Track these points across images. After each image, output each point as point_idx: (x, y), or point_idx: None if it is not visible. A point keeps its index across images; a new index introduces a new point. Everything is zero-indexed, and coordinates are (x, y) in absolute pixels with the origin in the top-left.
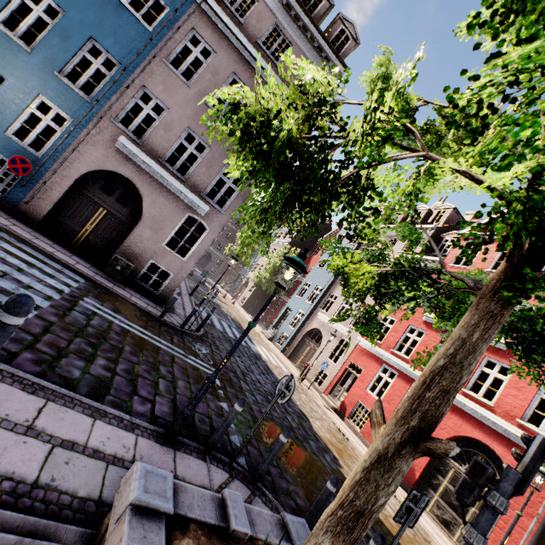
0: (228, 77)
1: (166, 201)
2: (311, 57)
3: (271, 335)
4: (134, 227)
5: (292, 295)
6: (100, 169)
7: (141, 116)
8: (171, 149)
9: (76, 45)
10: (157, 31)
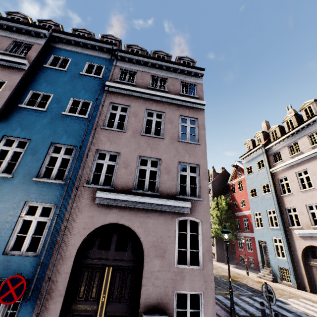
0: (144, 113)
1: (154, 221)
2: (180, 77)
3: (270, 276)
4: (141, 266)
5: (244, 228)
6: (91, 230)
7: (104, 169)
8: (135, 178)
9: (43, 153)
10: (90, 115)
